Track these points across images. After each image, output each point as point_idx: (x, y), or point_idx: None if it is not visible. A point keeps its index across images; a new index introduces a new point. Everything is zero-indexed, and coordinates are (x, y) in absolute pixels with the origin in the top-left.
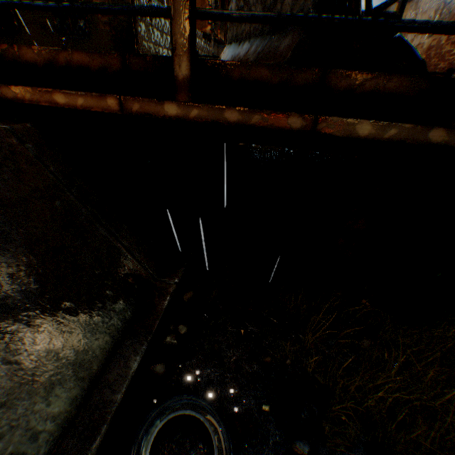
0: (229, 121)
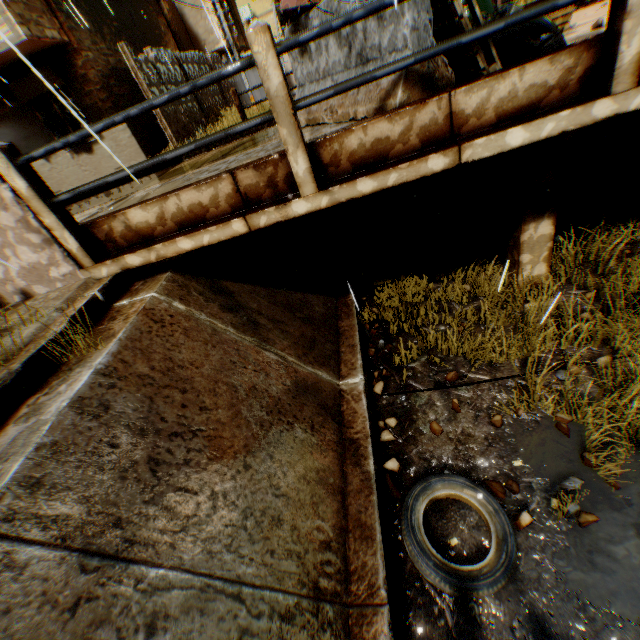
0: (364, 193)
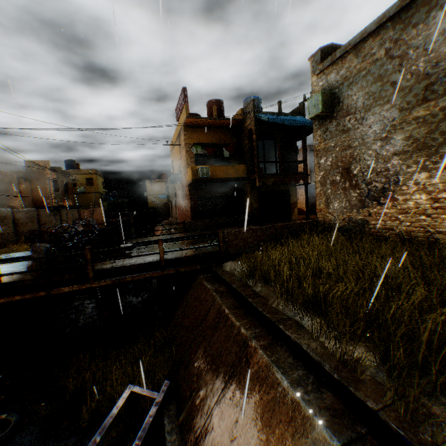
0: (19, 299)
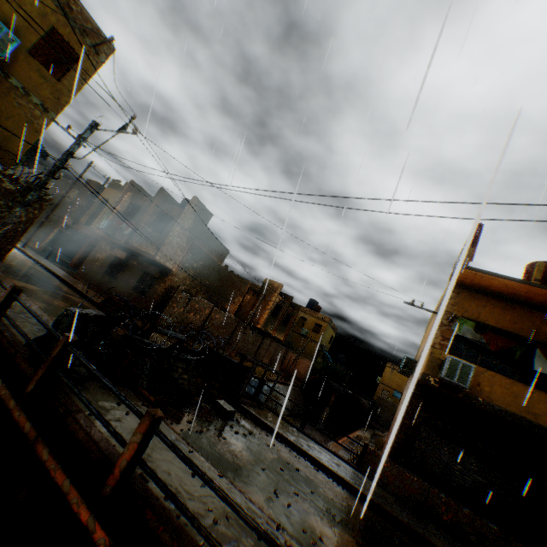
0: None
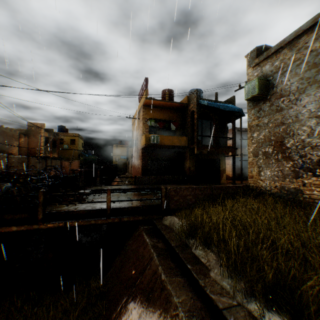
0: None
